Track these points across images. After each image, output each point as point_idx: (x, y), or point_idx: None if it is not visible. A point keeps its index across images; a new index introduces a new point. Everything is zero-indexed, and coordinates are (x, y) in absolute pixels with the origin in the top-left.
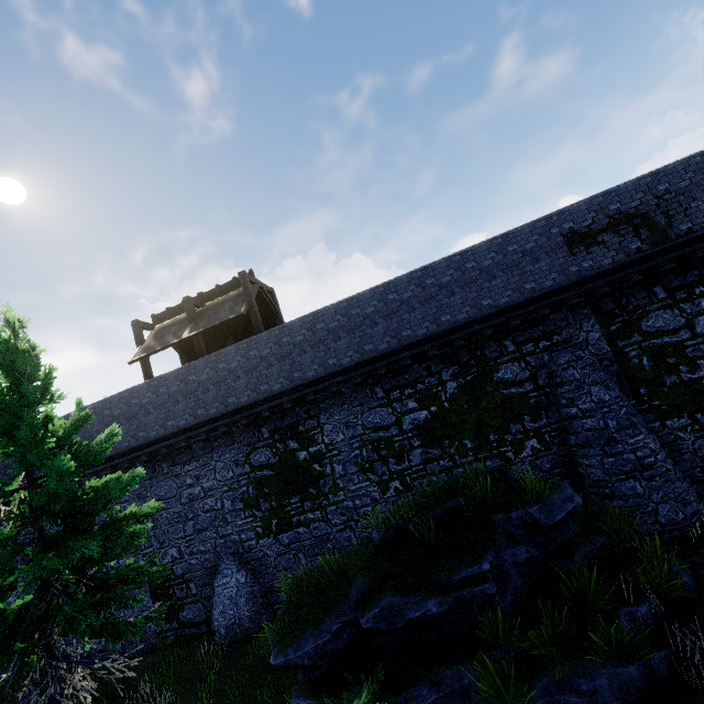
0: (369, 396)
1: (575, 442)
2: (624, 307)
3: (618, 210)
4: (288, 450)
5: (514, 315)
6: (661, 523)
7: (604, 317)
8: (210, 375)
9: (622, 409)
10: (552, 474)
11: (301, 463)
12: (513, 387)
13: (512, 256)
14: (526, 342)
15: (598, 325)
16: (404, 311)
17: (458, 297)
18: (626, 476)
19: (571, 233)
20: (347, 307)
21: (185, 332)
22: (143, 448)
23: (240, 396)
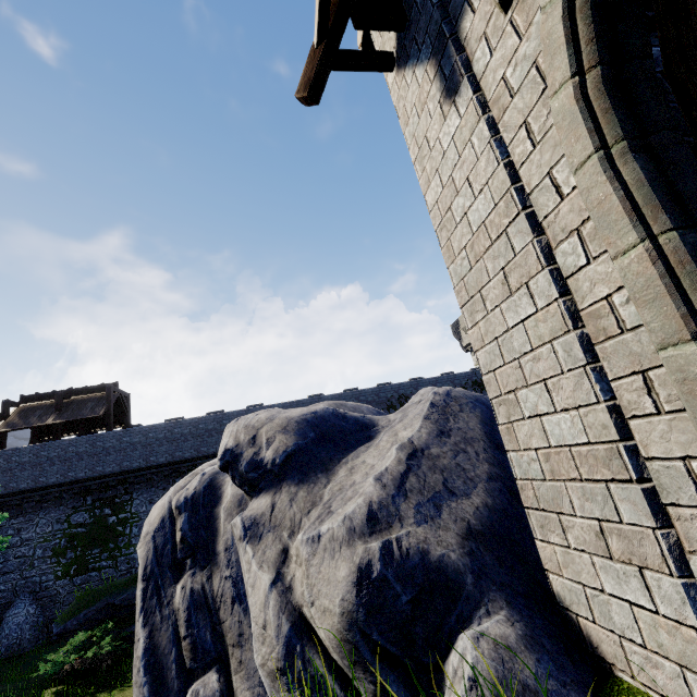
0: (171, 484)
1: None
2: None
3: None
4: (103, 514)
5: None
6: None
7: None
8: (60, 454)
9: None
10: None
11: (110, 525)
12: None
13: None
14: None
15: None
16: (206, 436)
17: None
18: None
19: None
20: (173, 426)
21: (50, 419)
22: None
23: (79, 472)
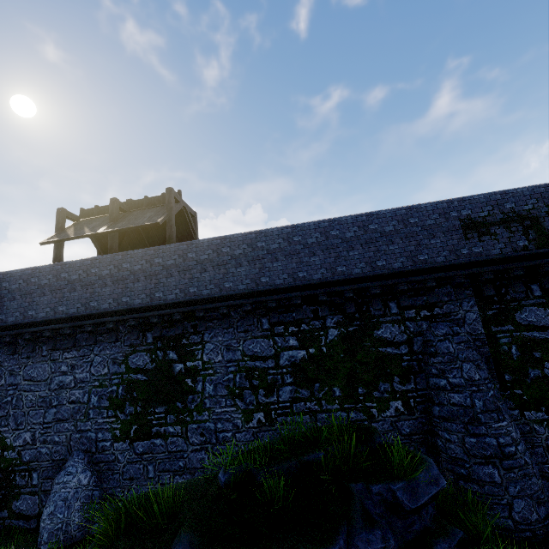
0: (255, 325)
1: (439, 414)
2: (502, 296)
3: (512, 209)
4: (167, 359)
5: (404, 280)
6: (515, 519)
7: (483, 301)
8: (112, 272)
9: (489, 391)
10: (410, 439)
11: (176, 375)
12: (389, 347)
13: (412, 228)
14: (409, 308)
15: (477, 307)
16: (305, 254)
17: (356, 252)
18: (485, 461)
19: (468, 220)
20: (254, 238)
21: (102, 228)
22: (28, 326)
23: (134, 297)
